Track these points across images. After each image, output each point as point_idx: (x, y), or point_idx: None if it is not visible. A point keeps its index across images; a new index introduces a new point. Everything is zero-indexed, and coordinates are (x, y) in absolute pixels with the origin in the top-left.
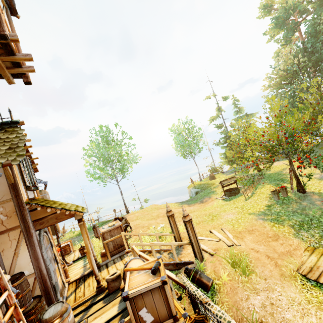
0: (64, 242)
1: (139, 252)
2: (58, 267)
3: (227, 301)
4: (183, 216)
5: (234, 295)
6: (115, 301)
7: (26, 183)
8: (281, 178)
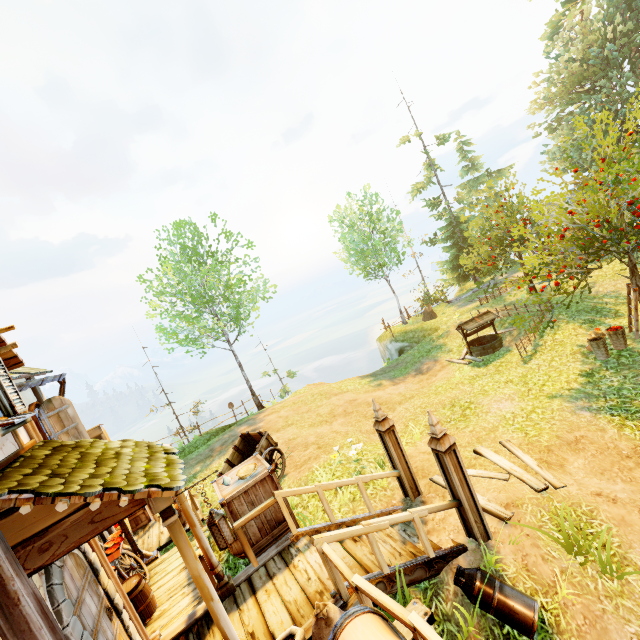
0: None
1: (350, 573)
2: (122, 623)
3: None
4: (432, 437)
5: (600, 639)
6: None
7: None
8: (593, 307)
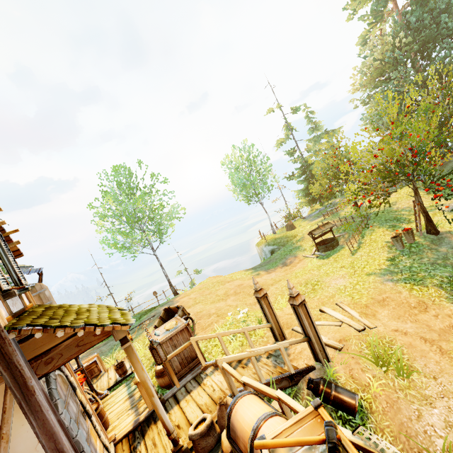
0: (87, 360)
1: (240, 376)
2: (91, 423)
3: (388, 425)
4: (290, 297)
5: (396, 414)
6: None
7: (1, 286)
8: (395, 217)
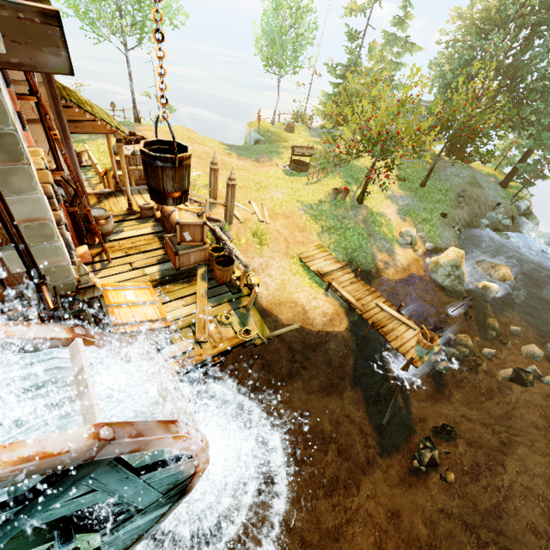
0: None
1: None
2: None
3: None
4: (229, 178)
5: (244, 254)
6: (148, 225)
7: None
8: (358, 178)
